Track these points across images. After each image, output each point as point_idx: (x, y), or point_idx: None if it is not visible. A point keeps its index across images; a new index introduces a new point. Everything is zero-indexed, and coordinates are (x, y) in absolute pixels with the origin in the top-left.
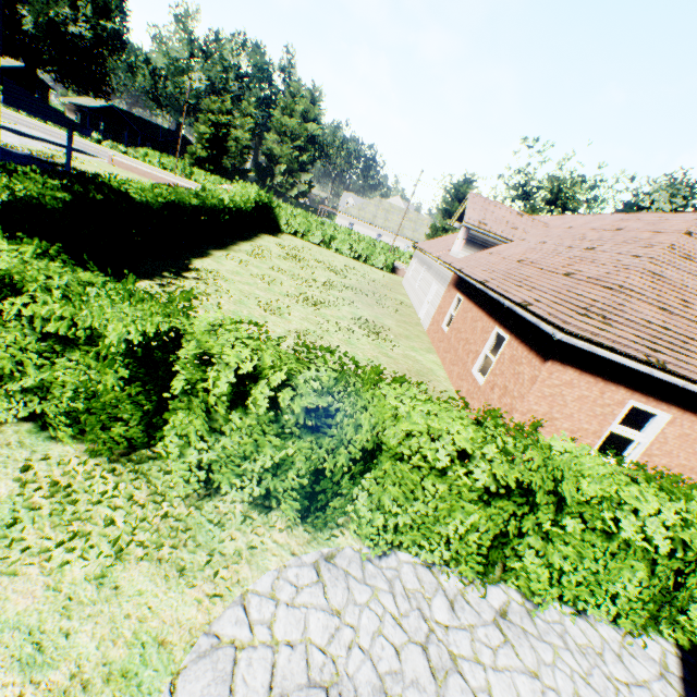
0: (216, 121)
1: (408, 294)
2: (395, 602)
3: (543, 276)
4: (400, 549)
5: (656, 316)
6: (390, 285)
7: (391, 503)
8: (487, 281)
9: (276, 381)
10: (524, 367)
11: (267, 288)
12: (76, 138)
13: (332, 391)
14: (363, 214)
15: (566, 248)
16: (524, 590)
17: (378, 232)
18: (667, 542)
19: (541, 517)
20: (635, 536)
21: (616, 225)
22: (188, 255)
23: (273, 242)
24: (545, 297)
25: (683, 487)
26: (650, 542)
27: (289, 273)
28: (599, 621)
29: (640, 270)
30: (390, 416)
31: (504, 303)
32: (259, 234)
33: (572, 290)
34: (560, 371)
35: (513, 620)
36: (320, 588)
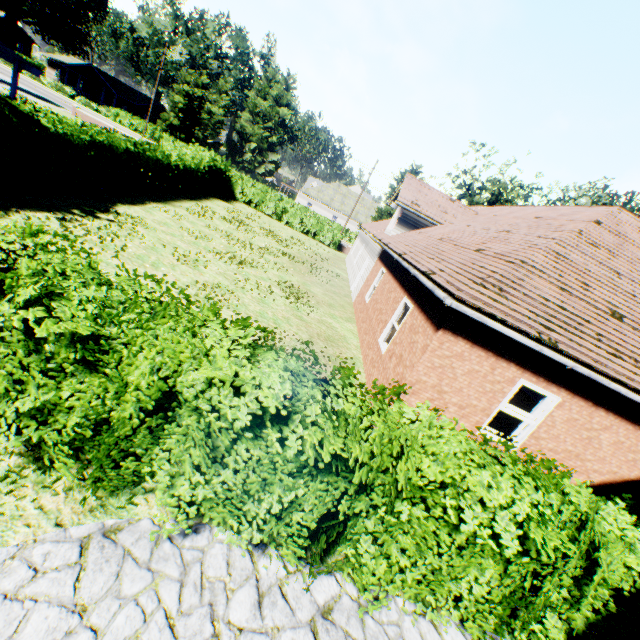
0: (191, 92)
1: (348, 270)
2: (180, 595)
3: (456, 251)
4: (220, 524)
5: (554, 295)
6: (332, 260)
7: (193, 469)
8: (405, 253)
9: (25, 295)
10: (419, 336)
11: (193, 241)
12: (48, 90)
13: (120, 320)
14: (321, 195)
15: (486, 230)
16: (359, 583)
17: (334, 214)
18: (515, 541)
19: (377, 499)
20: (482, 530)
21: (536, 215)
22: (116, 200)
23: (223, 206)
24: (450, 268)
25: (554, 474)
26: (502, 538)
27: (225, 233)
28: (446, 622)
29: (546, 249)
30: (188, 358)
31: (411, 271)
32: (211, 198)
33: (477, 262)
34: (451, 342)
35: (337, 620)
36: (74, 573)
